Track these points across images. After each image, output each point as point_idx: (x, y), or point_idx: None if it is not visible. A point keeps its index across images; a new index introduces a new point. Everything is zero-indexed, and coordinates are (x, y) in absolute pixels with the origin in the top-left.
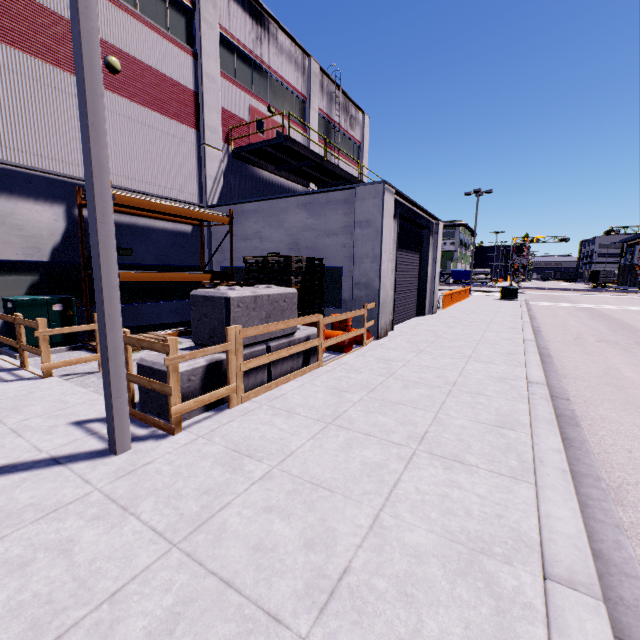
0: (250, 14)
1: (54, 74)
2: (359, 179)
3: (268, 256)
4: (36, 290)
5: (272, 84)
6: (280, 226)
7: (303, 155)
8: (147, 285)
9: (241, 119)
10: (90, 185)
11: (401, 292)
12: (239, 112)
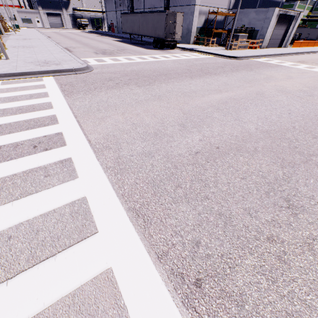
0: None
1: None
2: None
3: (243, 27)
4: (198, 33)
5: None
6: (247, 17)
7: None
8: (212, 33)
9: None
10: (234, 22)
11: (274, 38)
12: None
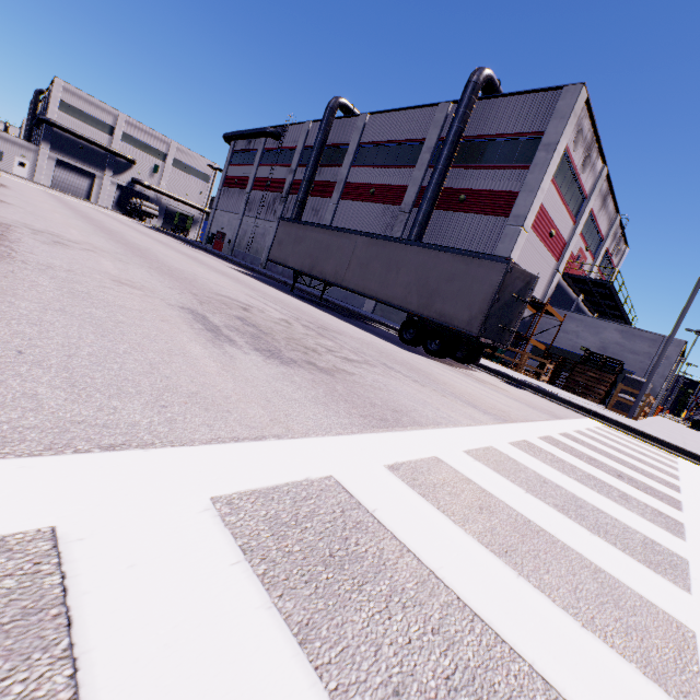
0: (604, 195)
1: (536, 240)
2: (622, 305)
3: (605, 355)
4: None
5: (592, 232)
6: (596, 335)
7: (610, 291)
8: None
9: (573, 255)
10: (663, 353)
11: None
12: (574, 251)
